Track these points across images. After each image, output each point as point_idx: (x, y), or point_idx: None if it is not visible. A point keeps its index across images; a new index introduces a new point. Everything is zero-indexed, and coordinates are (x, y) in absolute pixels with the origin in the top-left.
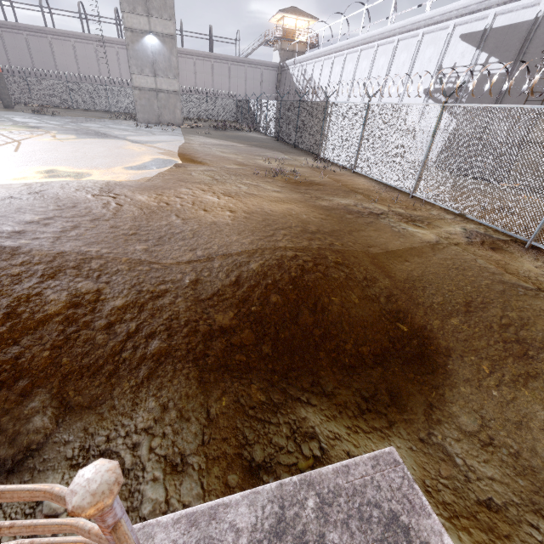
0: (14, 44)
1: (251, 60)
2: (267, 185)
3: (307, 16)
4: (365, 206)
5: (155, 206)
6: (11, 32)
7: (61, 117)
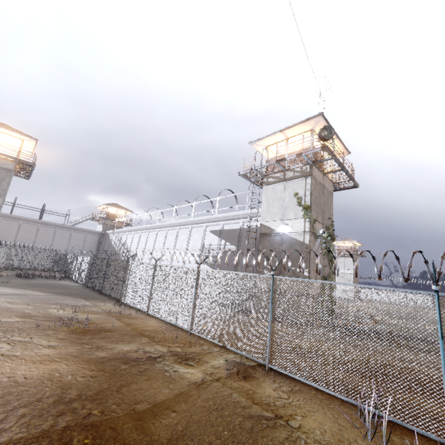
0: None
1: (77, 228)
2: (43, 340)
3: (125, 209)
4: (146, 349)
5: None
6: None
7: None
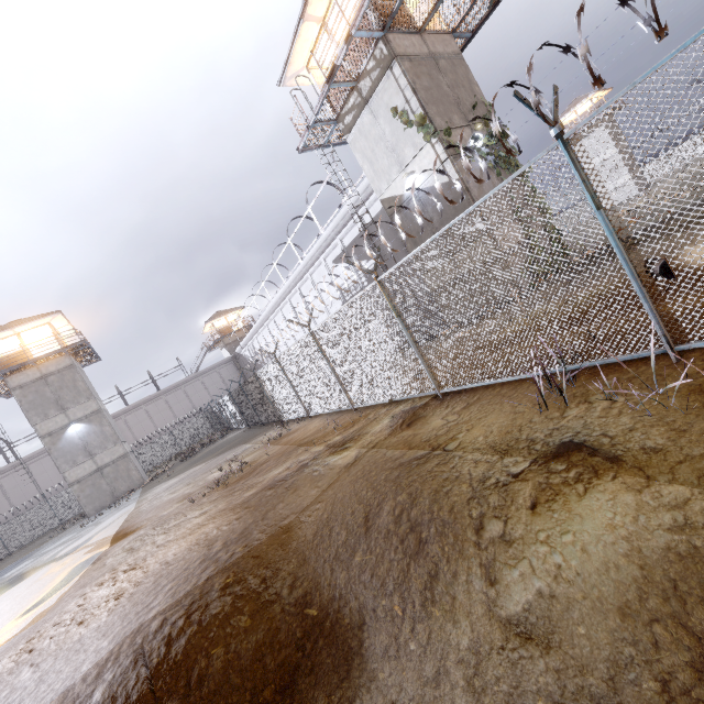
0: None
1: (202, 371)
2: (196, 511)
3: (233, 310)
4: (300, 459)
5: (8, 670)
6: None
7: None
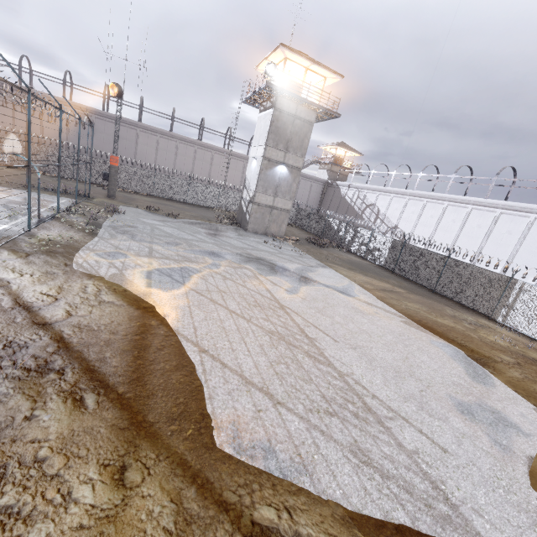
0: (102, 129)
1: (305, 175)
2: None
3: (355, 152)
4: None
5: None
6: (104, 120)
7: (184, 221)
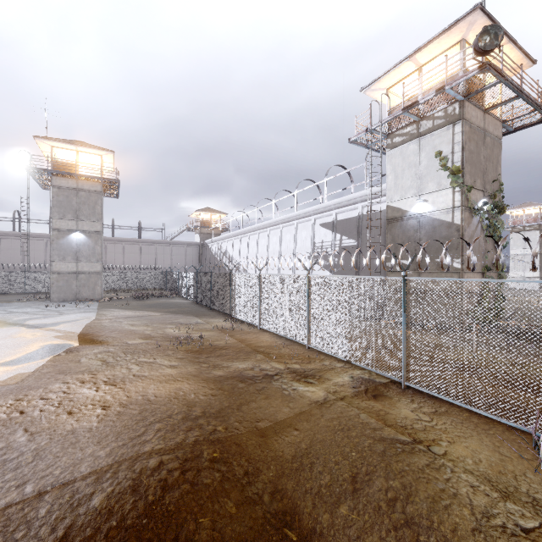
0: None
1: (175, 242)
2: (165, 360)
3: (219, 212)
4: (262, 367)
5: (2, 420)
6: None
7: None
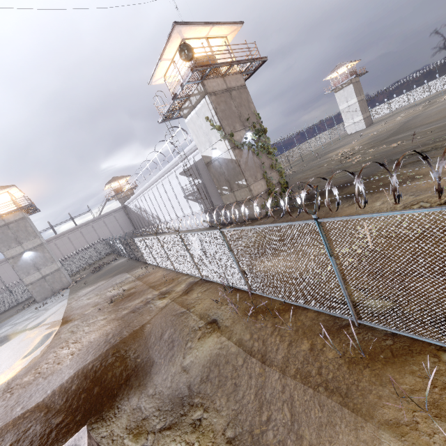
0: None
1: (103, 215)
2: (102, 316)
3: (123, 178)
4: (148, 297)
5: (32, 379)
6: None
7: None
